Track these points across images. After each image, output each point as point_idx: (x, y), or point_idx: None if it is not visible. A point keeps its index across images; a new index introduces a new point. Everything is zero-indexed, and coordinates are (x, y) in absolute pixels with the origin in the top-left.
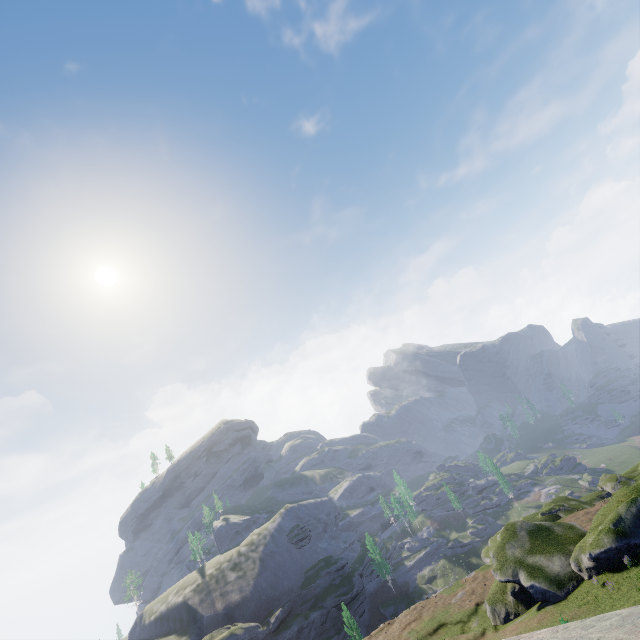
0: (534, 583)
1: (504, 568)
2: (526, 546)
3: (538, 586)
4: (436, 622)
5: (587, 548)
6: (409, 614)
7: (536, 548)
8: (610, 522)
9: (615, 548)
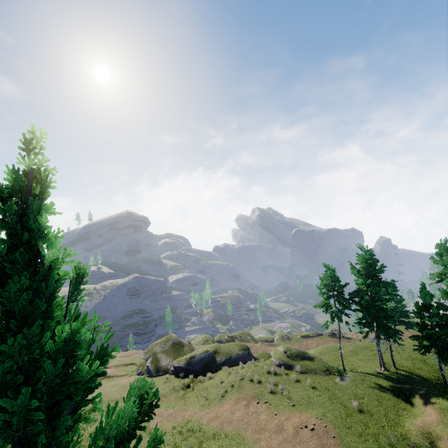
0: (149, 365)
1: (147, 353)
2: (165, 348)
3: (150, 367)
4: (132, 361)
5: (175, 362)
6: (128, 353)
7: (168, 351)
8: (190, 356)
9: (182, 367)
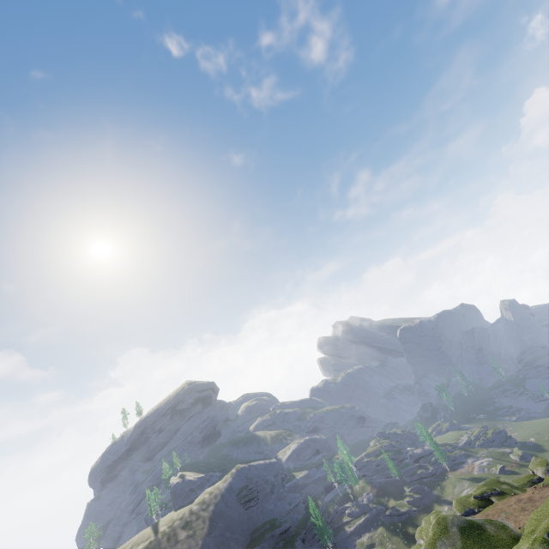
0: None
1: None
2: (457, 545)
3: None
4: None
5: None
6: None
7: (468, 548)
8: (544, 531)
9: None
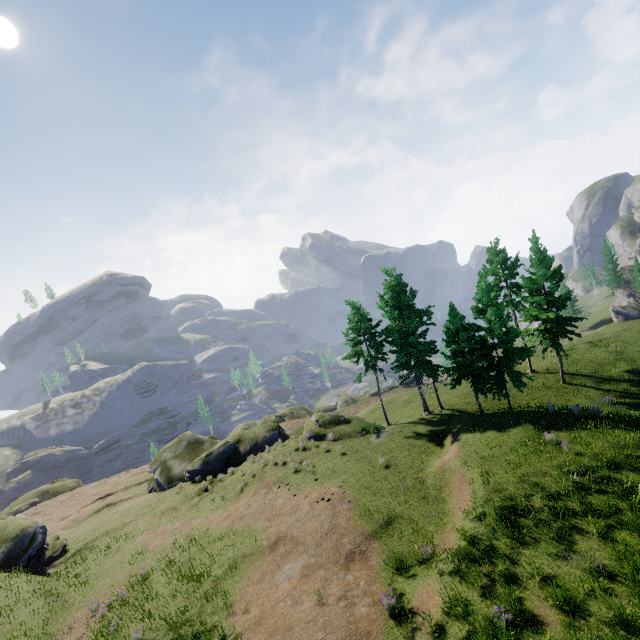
0: (158, 478)
1: (154, 464)
2: (178, 452)
3: (159, 480)
4: (147, 478)
5: (189, 465)
6: (142, 468)
7: (181, 455)
8: (207, 453)
9: (198, 470)
